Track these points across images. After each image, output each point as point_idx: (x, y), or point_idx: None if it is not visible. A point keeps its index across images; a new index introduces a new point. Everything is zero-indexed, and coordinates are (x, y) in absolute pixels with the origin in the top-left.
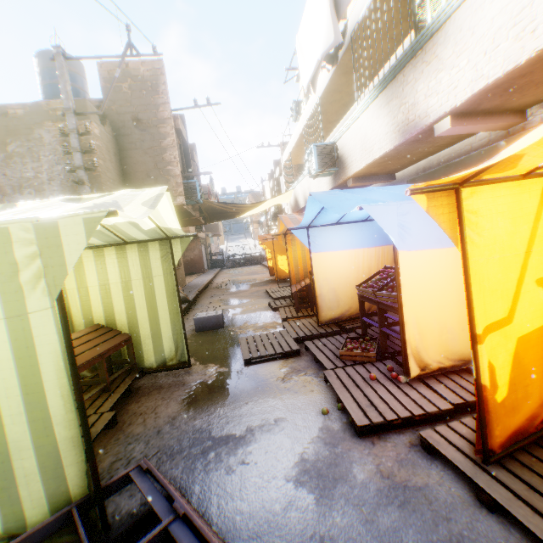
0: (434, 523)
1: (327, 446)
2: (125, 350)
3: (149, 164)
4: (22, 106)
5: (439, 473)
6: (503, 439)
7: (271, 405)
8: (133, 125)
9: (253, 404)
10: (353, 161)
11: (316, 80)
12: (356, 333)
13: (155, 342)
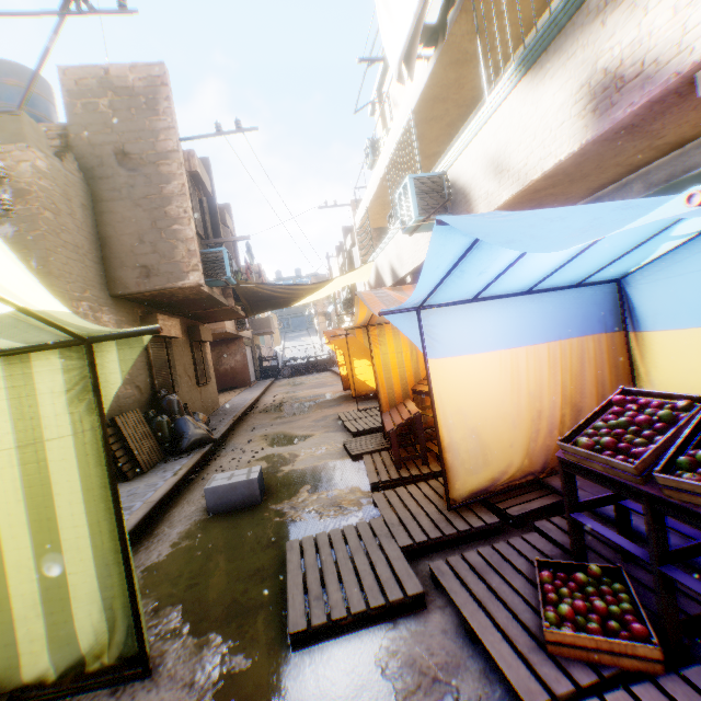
0: None
1: None
2: None
3: (143, 222)
4: None
5: None
6: None
7: None
8: (117, 161)
9: None
10: (481, 196)
11: (416, 48)
12: (539, 532)
13: (53, 613)
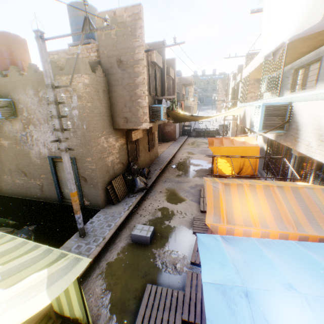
0: None
1: None
2: (54, 302)
3: (126, 97)
4: (56, 52)
5: None
6: None
7: None
8: (117, 65)
9: None
10: (305, 141)
11: (279, 51)
12: None
13: (70, 307)
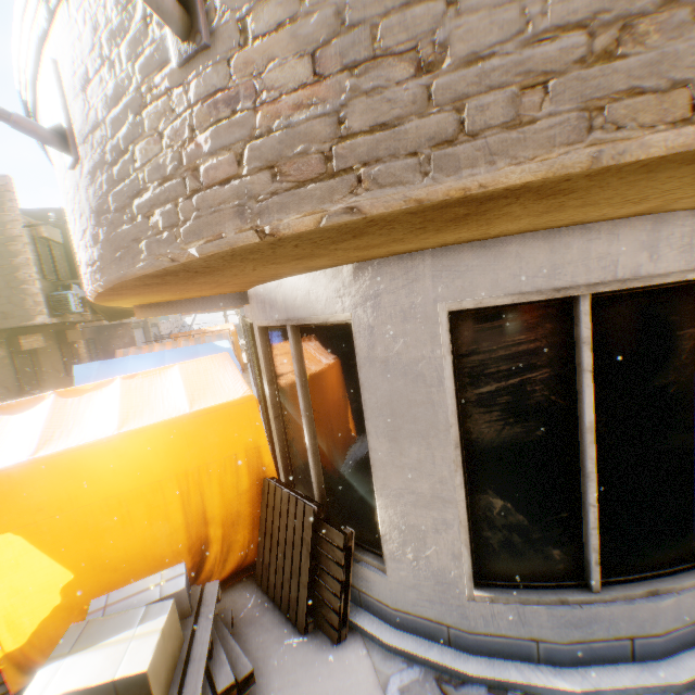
0: None
1: None
2: None
3: (1, 283)
4: None
5: None
6: None
7: None
8: None
9: None
10: None
11: None
12: None
13: None
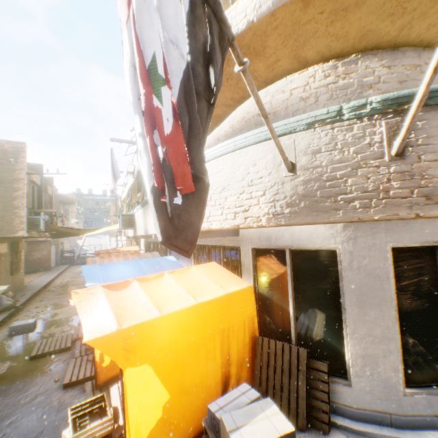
0: (64, 412)
1: (46, 395)
2: None
3: (0, 207)
4: None
5: (83, 396)
6: (107, 379)
7: (32, 381)
8: None
9: (22, 381)
10: (138, 229)
11: (114, 192)
12: None
13: None
